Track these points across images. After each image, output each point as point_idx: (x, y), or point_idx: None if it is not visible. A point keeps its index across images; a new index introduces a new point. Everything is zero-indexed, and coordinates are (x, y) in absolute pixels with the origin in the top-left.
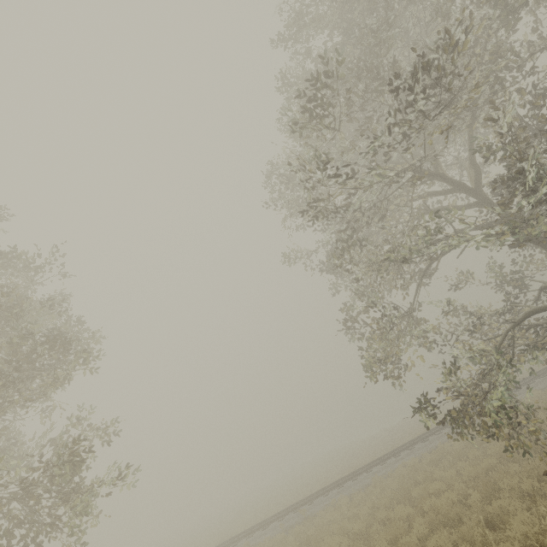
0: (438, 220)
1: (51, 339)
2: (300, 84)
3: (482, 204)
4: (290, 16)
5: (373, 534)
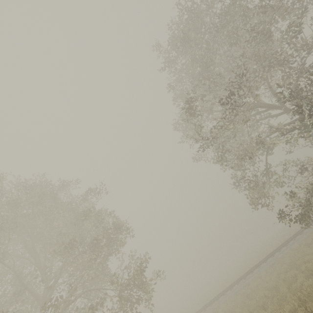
0: (267, 122)
1: (117, 228)
2: (177, 81)
3: (287, 112)
4: (164, 56)
5: (279, 286)
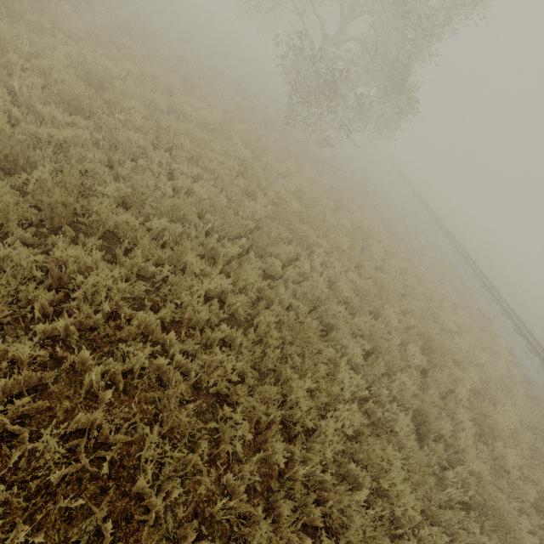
0: None
1: None
2: None
3: None
4: None
5: None
